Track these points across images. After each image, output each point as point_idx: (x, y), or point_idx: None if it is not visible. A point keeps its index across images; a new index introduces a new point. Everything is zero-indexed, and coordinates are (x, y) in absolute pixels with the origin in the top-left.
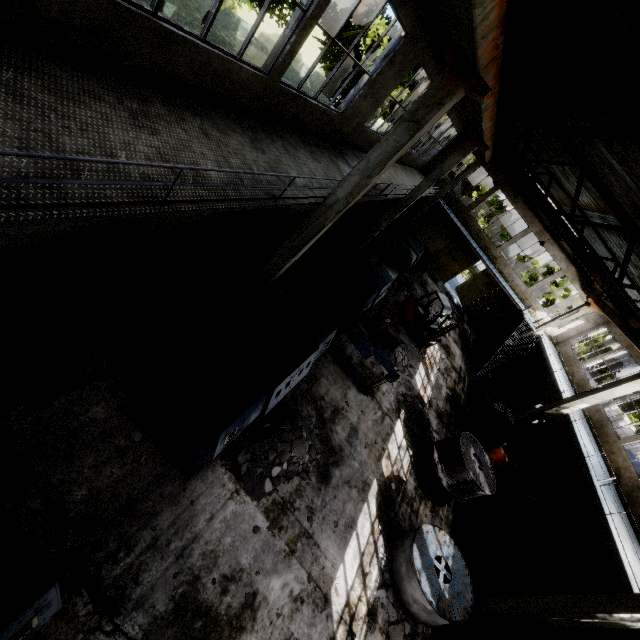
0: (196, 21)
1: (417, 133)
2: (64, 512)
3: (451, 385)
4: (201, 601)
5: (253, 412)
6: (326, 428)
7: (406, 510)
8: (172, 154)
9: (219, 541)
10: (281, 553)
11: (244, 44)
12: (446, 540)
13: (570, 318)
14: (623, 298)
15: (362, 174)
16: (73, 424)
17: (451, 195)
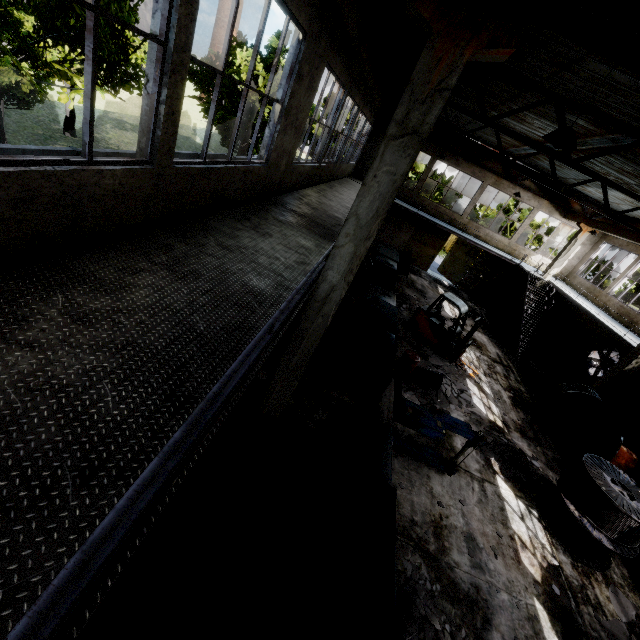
0: (57, 133)
1: (420, 148)
2: None
3: (505, 383)
4: None
5: None
6: (443, 570)
7: (589, 614)
8: None
9: None
10: None
11: (84, 134)
12: None
13: (571, 251)
14: (626, 211)
15: (355, 239)
16: None
17: None
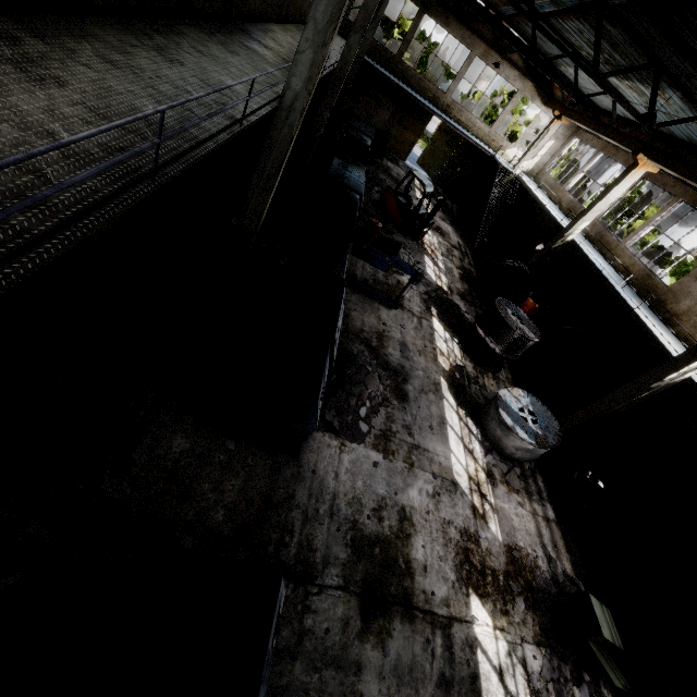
0: None
1: None
2: (218, 536)
3: (459, 264)
4: (368, 535)
5: (326, 369)
6: (380, 355)
7: (476, 389)
8: (103, 106)
9: (354, 488)
10: (404, 471)
11: None
12: (520, 394)
13: (542, 143)
14: (591, 95)
15: (314, 45)
16: (167, 466)
17: (374, 45)
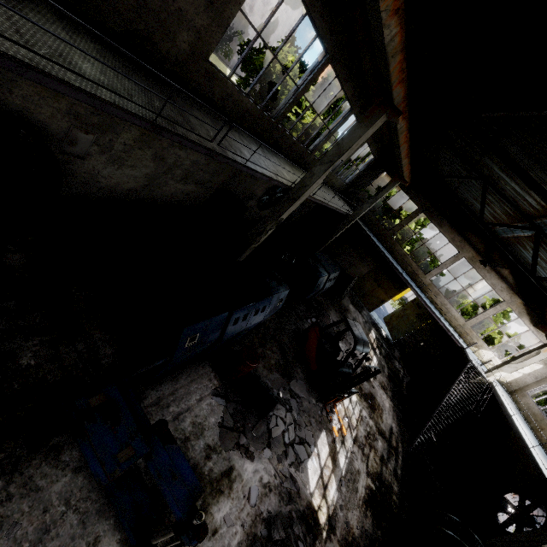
0: None
1: None
2: None
3: (375, 467)
4: None
5: None
6: None
7: None
8: None
9: None
10: None
11: None
12: None
13: (529, 362)
14: None
15: None
16: None
17: (372, 218)
